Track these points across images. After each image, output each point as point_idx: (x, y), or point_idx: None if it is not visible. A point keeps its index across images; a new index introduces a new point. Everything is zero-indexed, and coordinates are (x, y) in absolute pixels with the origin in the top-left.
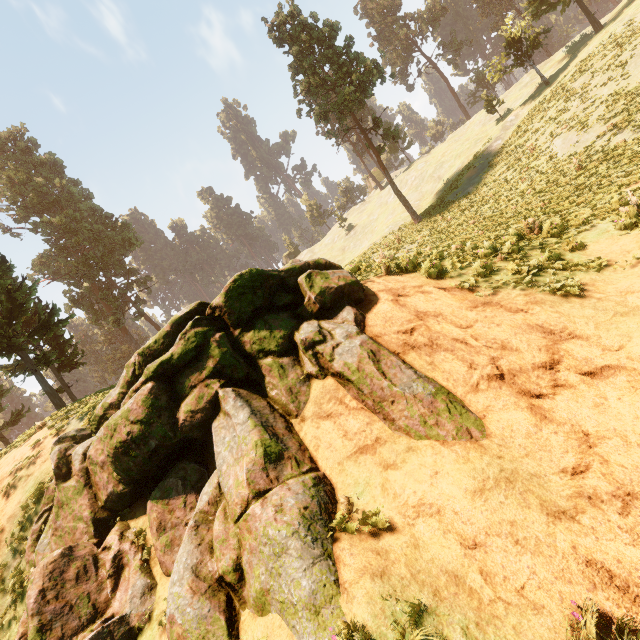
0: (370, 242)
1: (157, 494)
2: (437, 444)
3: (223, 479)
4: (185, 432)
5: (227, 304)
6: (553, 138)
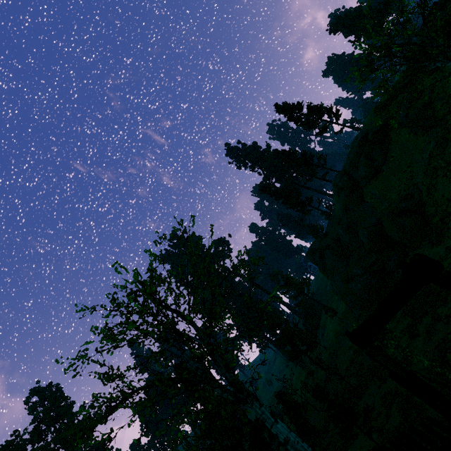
0: None
1: None
2: None
3: None
4: None
5: None
6: None
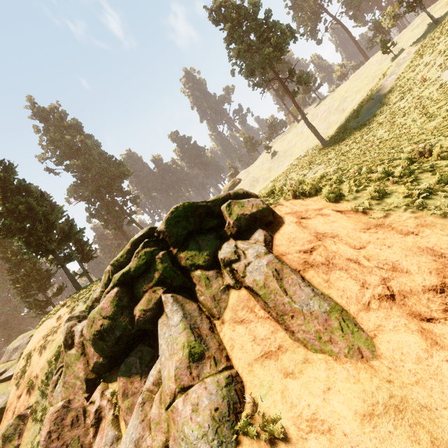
0: (289, 163)
1: (123, 368)
2: (330, 359)
3: (161, 368)
4: (140, 325)
5: (167, 230)
6: (442, 68)
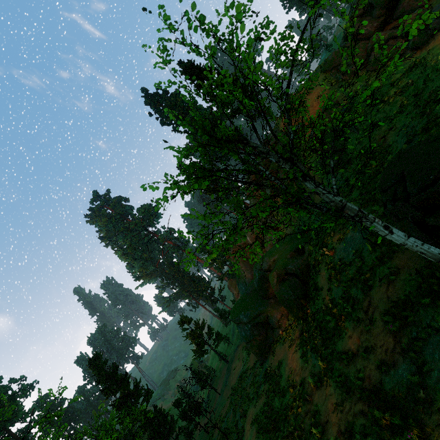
0: None
1: None
2: None
3: None
4: None
5: None
6: None
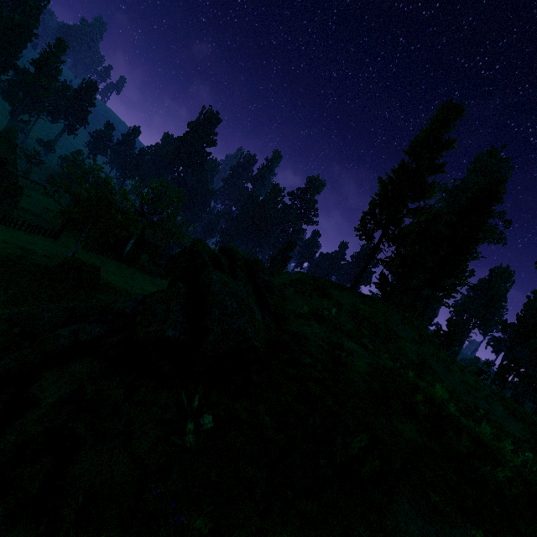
0: None
1: None
2: None
3: None
4: None
5: None
6: None
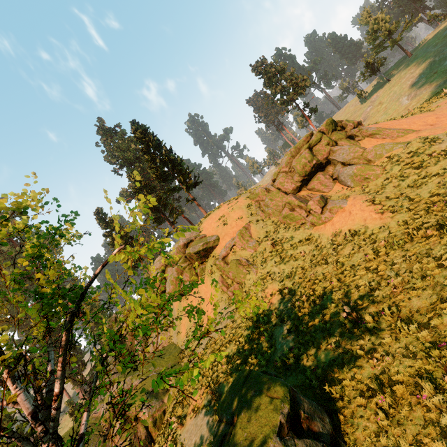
0: None
1: (315, 179)
2: (408, 135)
3: (347, 158)
4: (321, 160)
5: (325, 127)
6: (402, 97)
